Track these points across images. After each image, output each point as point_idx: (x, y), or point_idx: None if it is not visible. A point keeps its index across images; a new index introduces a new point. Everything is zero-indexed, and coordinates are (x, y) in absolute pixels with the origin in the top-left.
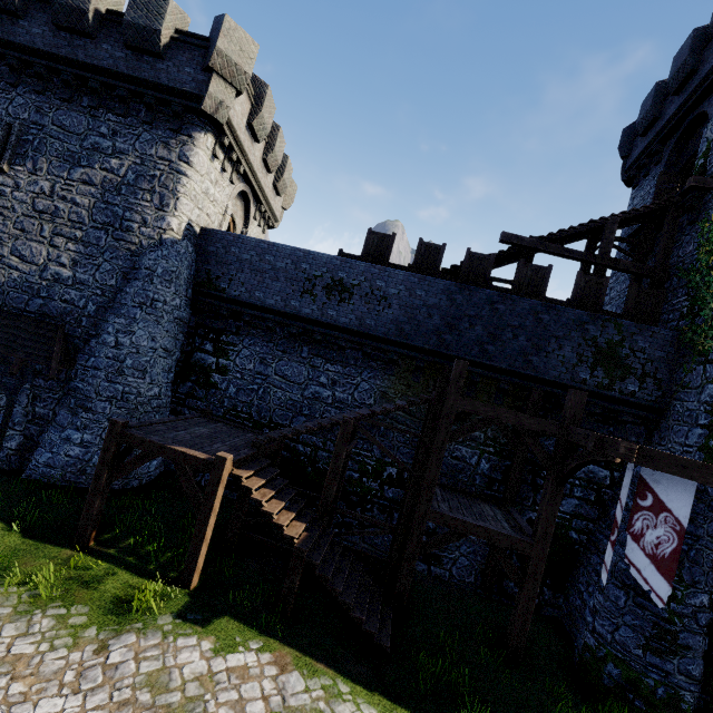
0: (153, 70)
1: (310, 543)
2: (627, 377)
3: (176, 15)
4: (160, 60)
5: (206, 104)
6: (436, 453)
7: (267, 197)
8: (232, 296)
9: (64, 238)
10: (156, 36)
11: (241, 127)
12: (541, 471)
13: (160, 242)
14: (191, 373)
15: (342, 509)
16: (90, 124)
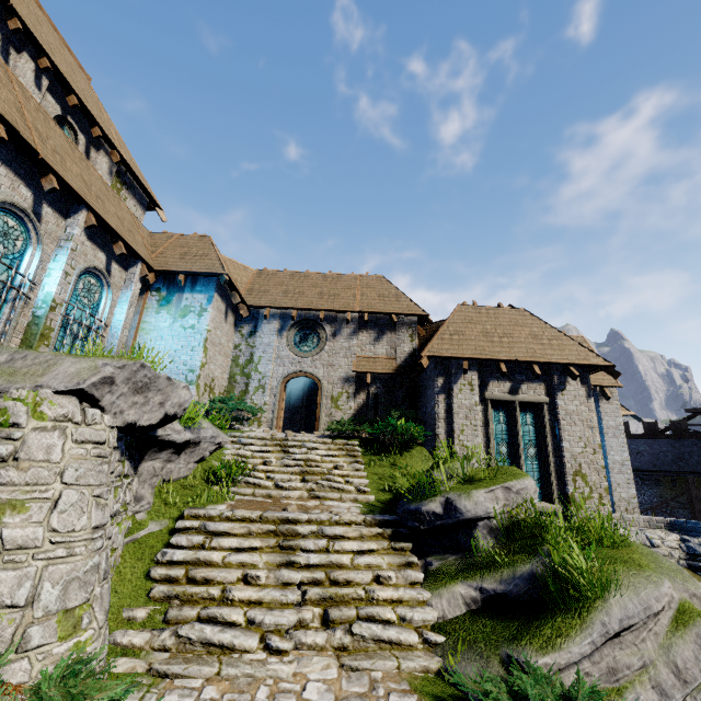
0: None
1: None
2: None
3: None
4: None
5: None
6: (698, 514)
7: None
8: None
9: None
10: None
11: None
12: None
13: None
14: None
15: None
16: None
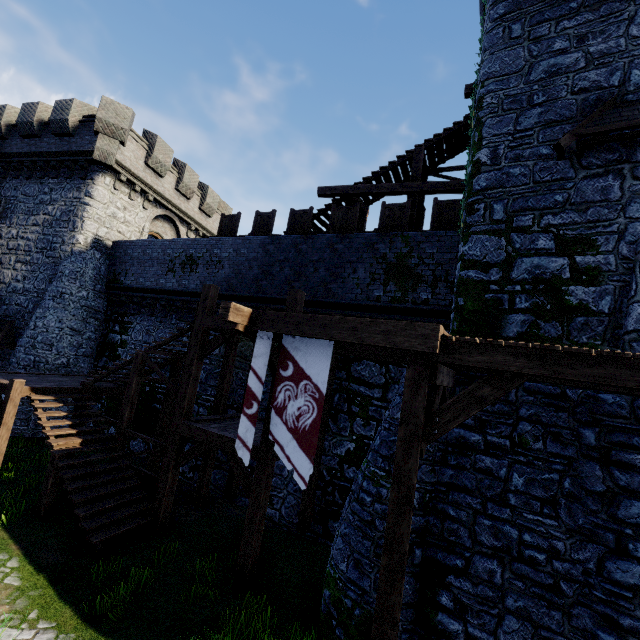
0: (69, 144)
1: (69, 451)
2: (419, 285)
3: (82, 107)
4: (73, 137)
5: (96, 155)
6: (187, 369)
7: (194, 218)
8: (126, 285)
9: (21, 263)
10: (66, 123)
11: (138, 167)
12: (356, 398)
13: (72, 253)
14: (106, 350)
15: (131, 432)
16: (40, 188)
